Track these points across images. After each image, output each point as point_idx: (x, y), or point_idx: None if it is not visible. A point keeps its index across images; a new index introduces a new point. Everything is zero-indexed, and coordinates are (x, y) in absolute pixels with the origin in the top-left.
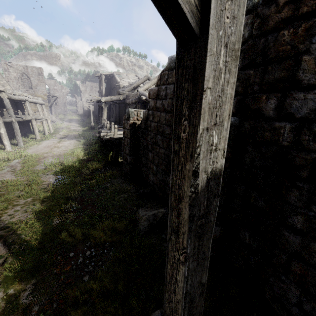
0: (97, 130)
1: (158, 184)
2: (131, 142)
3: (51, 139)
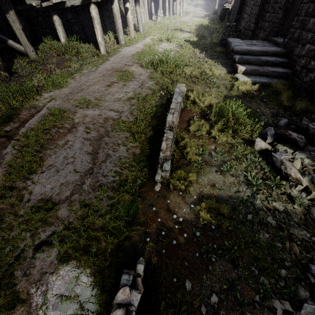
0: (218, 13)
1: (244, 26)
2: (240, 3)
3: (186, 17)
